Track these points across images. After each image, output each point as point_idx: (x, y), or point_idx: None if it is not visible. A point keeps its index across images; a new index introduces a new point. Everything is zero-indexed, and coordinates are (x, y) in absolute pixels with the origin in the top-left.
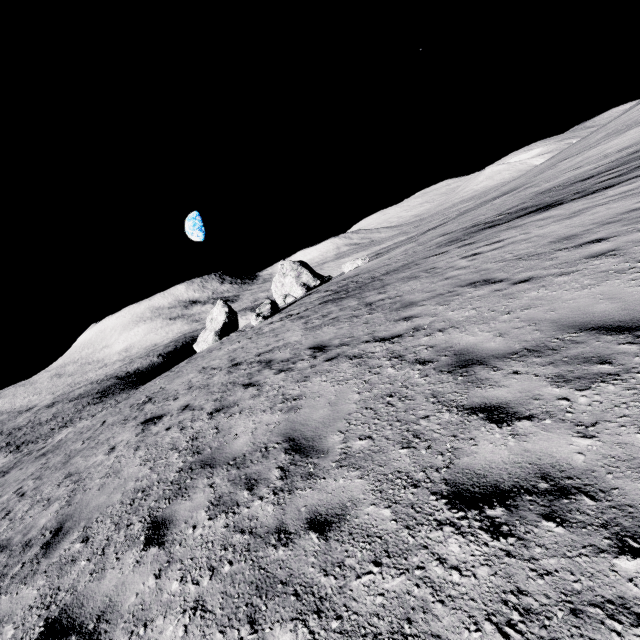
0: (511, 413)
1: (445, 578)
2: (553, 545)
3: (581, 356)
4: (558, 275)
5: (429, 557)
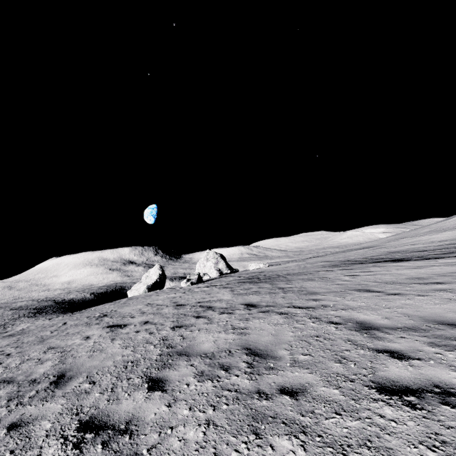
0: (406, 355)
1: (387, 424)
2: (451, 416)
3: (444, 335)
4: (417, 295)
5: (373, 414)
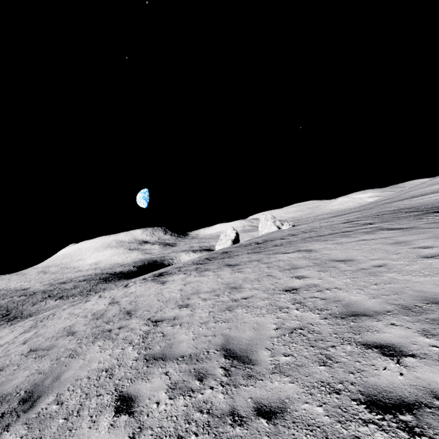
0: None
1: None
2: None
3: None
4: None
5: None
